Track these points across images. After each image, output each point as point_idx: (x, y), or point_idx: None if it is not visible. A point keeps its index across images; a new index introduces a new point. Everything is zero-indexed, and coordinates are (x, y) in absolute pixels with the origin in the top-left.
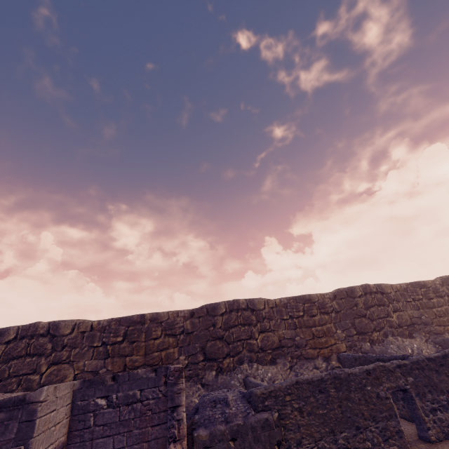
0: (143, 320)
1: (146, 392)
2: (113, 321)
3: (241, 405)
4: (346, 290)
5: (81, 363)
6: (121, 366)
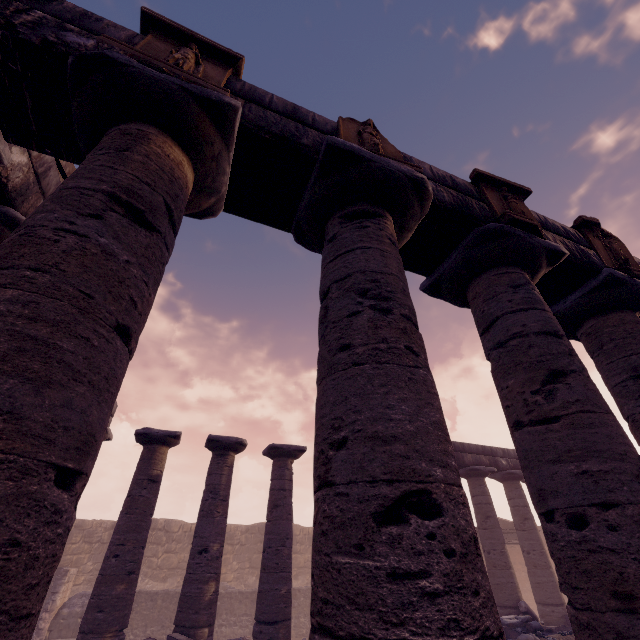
0: None
1: None
2: None
3: None
4: (259, 526)
5: None
6: None
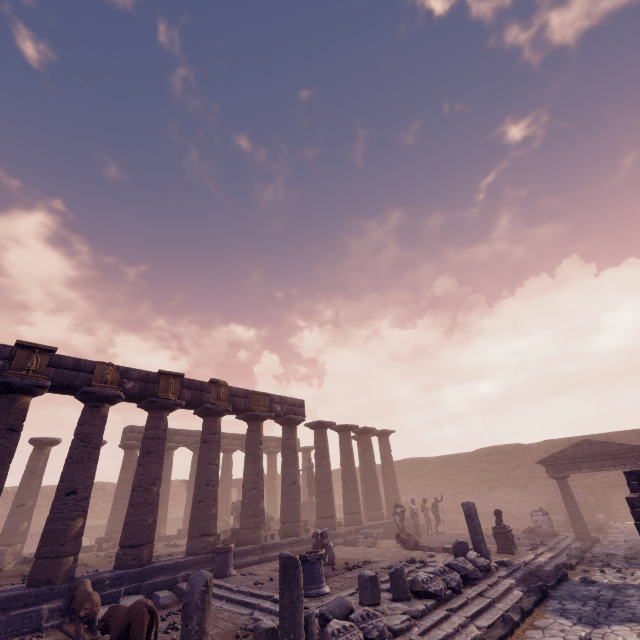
0: None
1: None
2: None
3: None
4: None
5: None
6: None
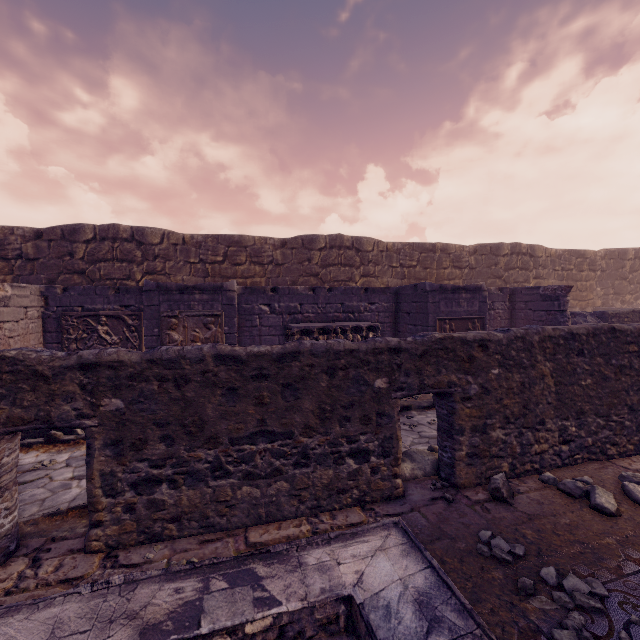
0: (435, 249)
1: (497, 304)
2: (407, 245)
3: (593, 319)
4: (619, 251)
5: (385, 279)
6: None
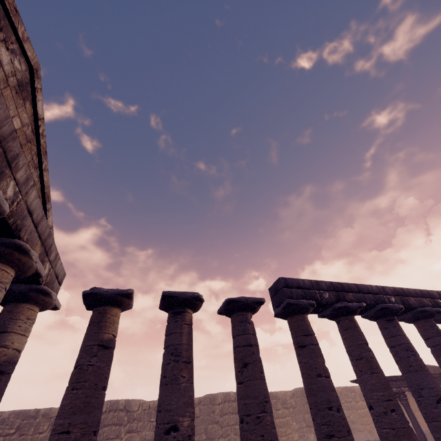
0: (37, 415)
1: None
2: (13, 414)
3: None
4: (210, 397)
5: None
6: None
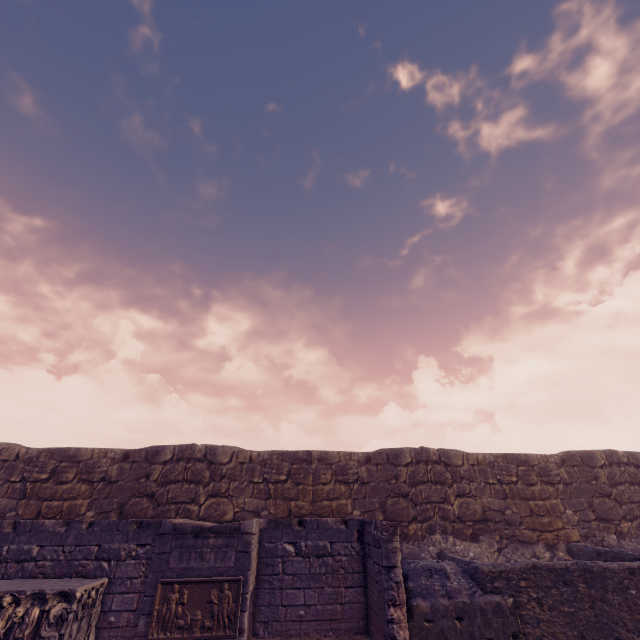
0: (310, 459)
1: (338, 546)
2: (275, 455)
3: (464, 580)
4: (580, 454)
5: (241, 499)
6: (286, 511)
